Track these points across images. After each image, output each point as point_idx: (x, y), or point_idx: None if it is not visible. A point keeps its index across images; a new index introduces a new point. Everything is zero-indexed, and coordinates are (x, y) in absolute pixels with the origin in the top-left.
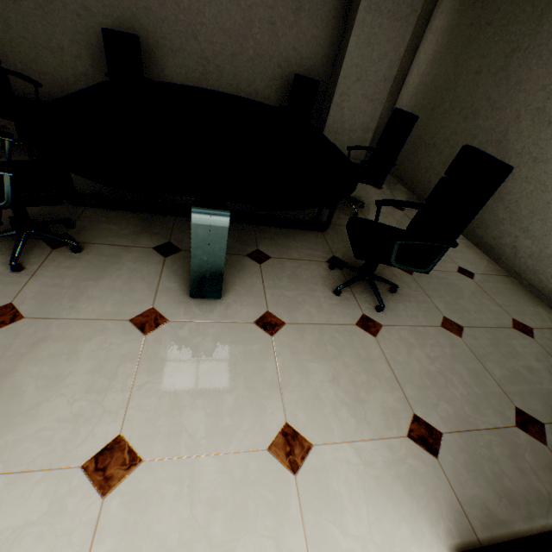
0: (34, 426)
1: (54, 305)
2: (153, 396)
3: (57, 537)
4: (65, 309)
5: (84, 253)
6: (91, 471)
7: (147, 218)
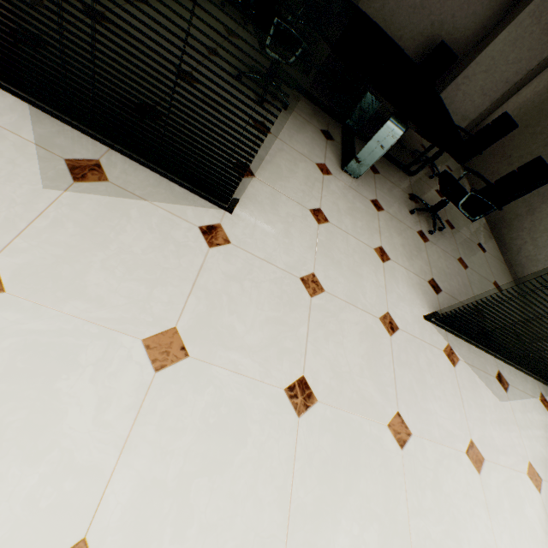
0: (289, 185)
1: (282, 135)
2: (330, 202)
3: (306, 226)
4: (287, 140)
5: (287, 112)
6: (313, 214)
7: (314, 108)
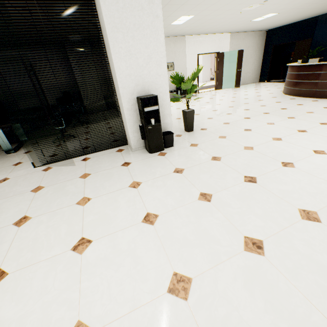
0: None
1: None
2: None
3: None
4: None
5: None
6: None
7: None
